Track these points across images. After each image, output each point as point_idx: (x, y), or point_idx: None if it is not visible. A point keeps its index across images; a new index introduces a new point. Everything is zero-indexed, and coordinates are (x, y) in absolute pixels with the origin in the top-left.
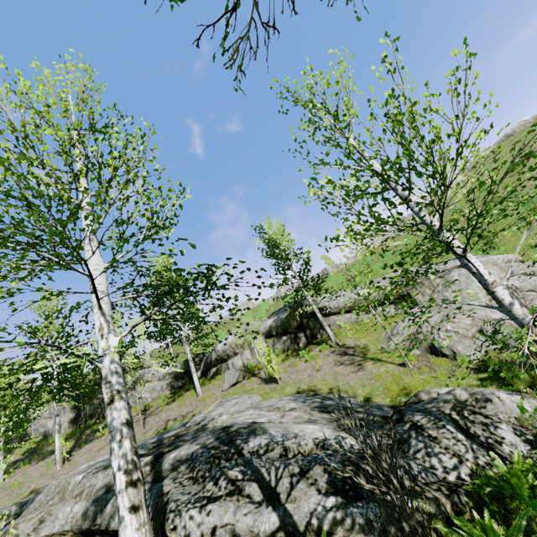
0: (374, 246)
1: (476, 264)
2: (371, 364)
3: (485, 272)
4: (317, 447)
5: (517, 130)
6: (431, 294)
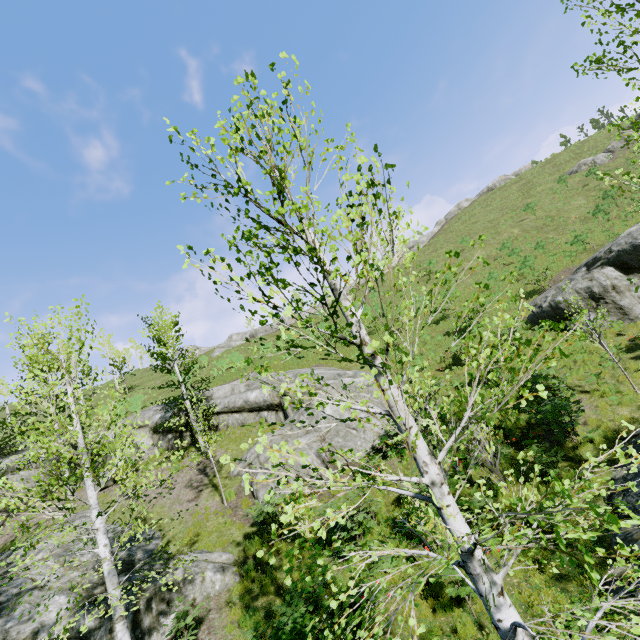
0: (30, 524)
1: (100, 542)
2: (207, 493)
3: (102, 549)
4: (32, 635)
5: (497, 185)
6: (296, 412)
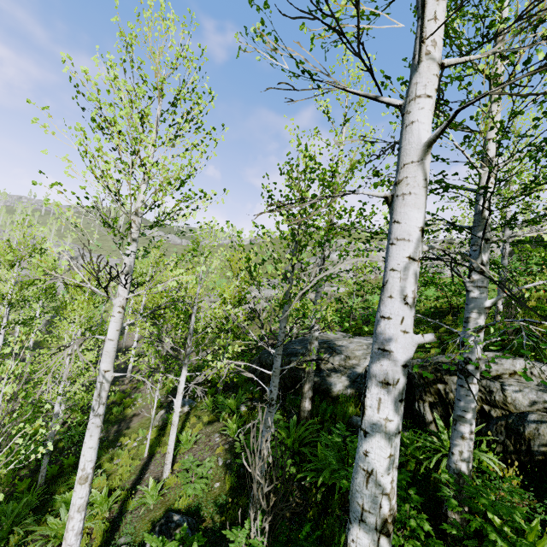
0: None
1: None
2: None
3: None
4: None
5: None
6: None
